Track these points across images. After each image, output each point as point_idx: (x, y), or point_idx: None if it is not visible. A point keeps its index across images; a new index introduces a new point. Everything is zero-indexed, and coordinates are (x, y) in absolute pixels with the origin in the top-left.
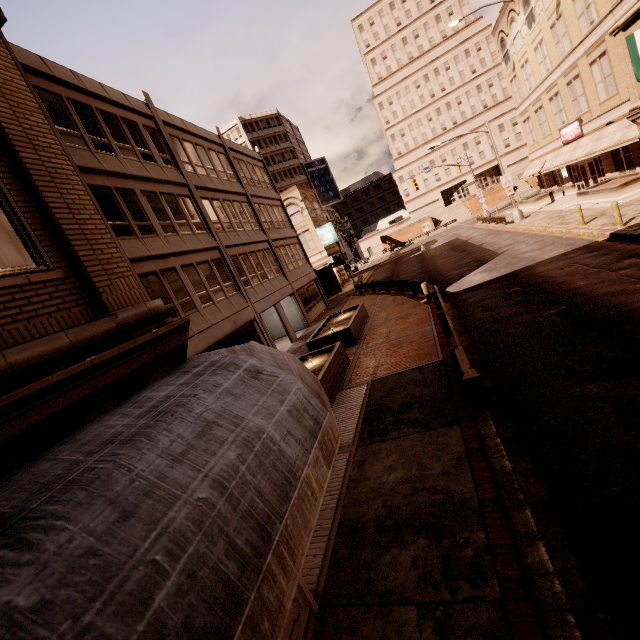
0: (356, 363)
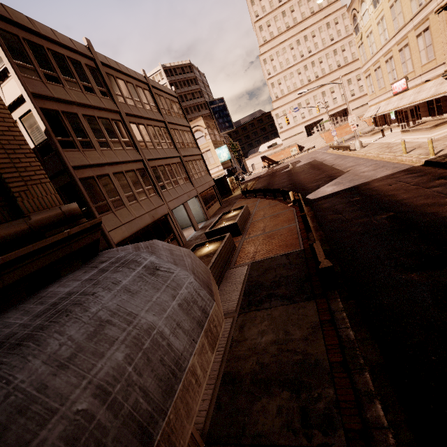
0: (240, 249)
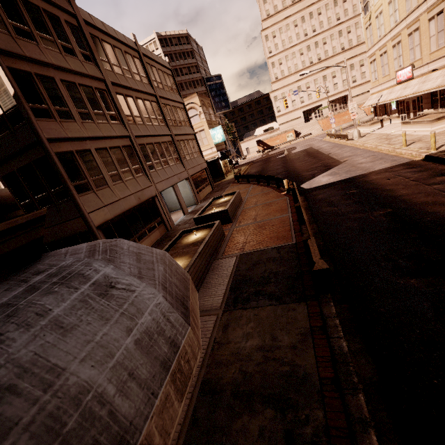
0: (230, 238)
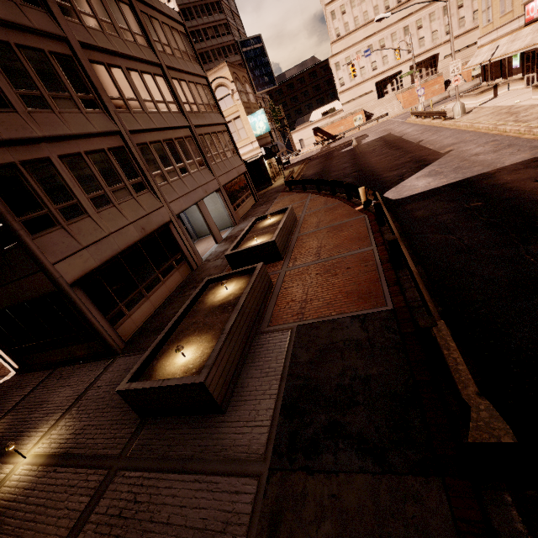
0: (280, 289)
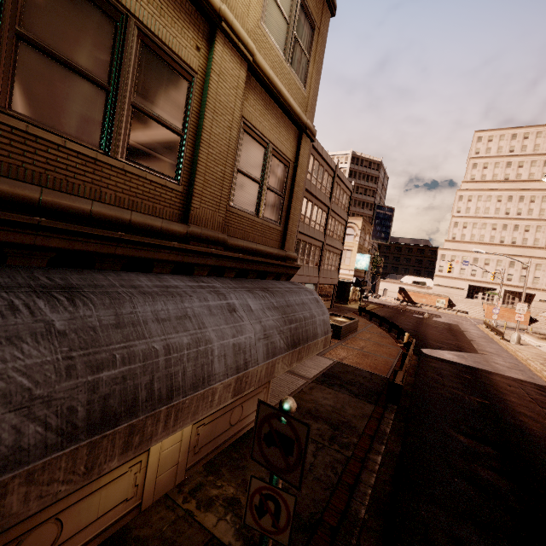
0: (333, 348)
